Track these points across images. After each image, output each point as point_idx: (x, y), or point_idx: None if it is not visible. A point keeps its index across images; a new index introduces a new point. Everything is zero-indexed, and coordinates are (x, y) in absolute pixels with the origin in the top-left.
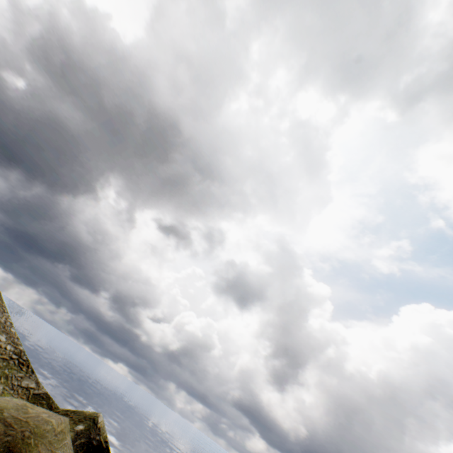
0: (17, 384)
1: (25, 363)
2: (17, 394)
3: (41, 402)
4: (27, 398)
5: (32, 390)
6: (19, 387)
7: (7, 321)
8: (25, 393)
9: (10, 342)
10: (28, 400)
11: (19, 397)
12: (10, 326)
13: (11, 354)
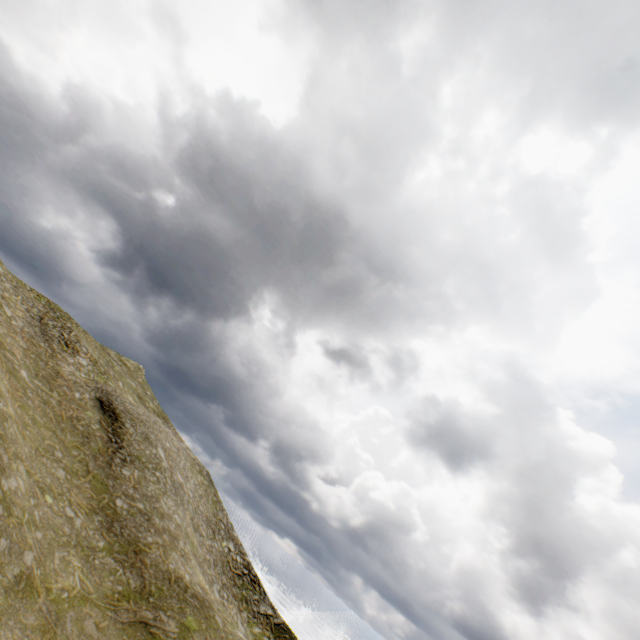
0: (256, 610)
1: (255, 580)
2: (260, 624)
3: (283, 637)
4: (270, 631)
5: (271, 619)
6: (259, 614)
7: (228, 522)
8: (266, 623)
9: (238, 552)
10: (271, 633)
11: (263, 629)
12: (232, 529)
13: (242, 568)
